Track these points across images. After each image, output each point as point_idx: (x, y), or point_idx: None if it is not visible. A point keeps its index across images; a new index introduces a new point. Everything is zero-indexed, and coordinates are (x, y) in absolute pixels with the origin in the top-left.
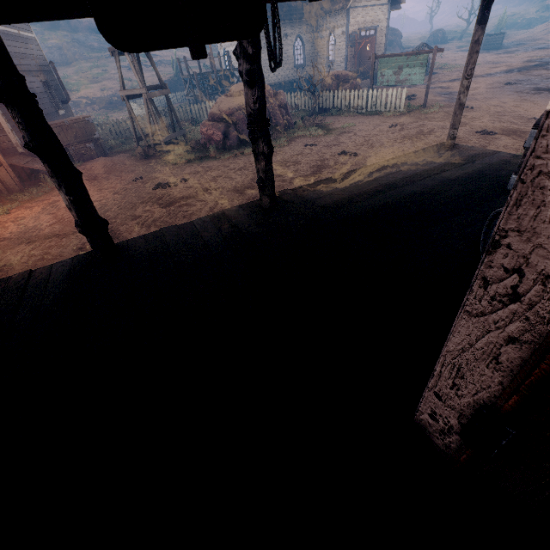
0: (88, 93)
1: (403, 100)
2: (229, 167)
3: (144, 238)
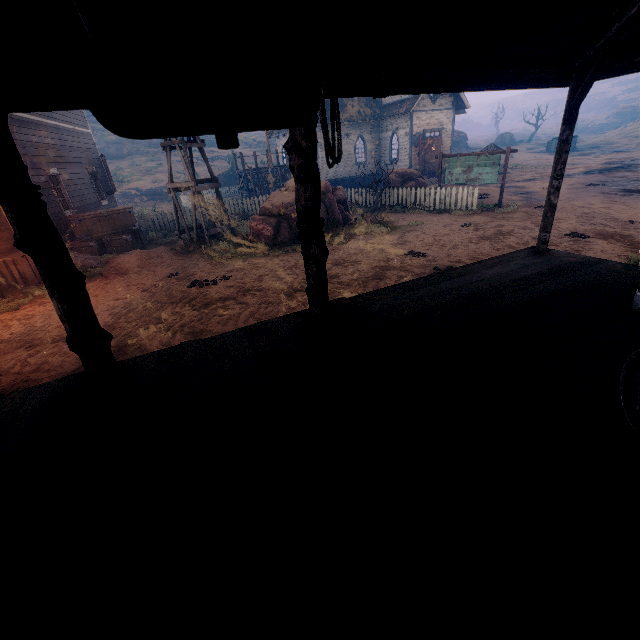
0: (138, 184)
1: (475, 199)
2: (277, 264)
3: (158, 355)
